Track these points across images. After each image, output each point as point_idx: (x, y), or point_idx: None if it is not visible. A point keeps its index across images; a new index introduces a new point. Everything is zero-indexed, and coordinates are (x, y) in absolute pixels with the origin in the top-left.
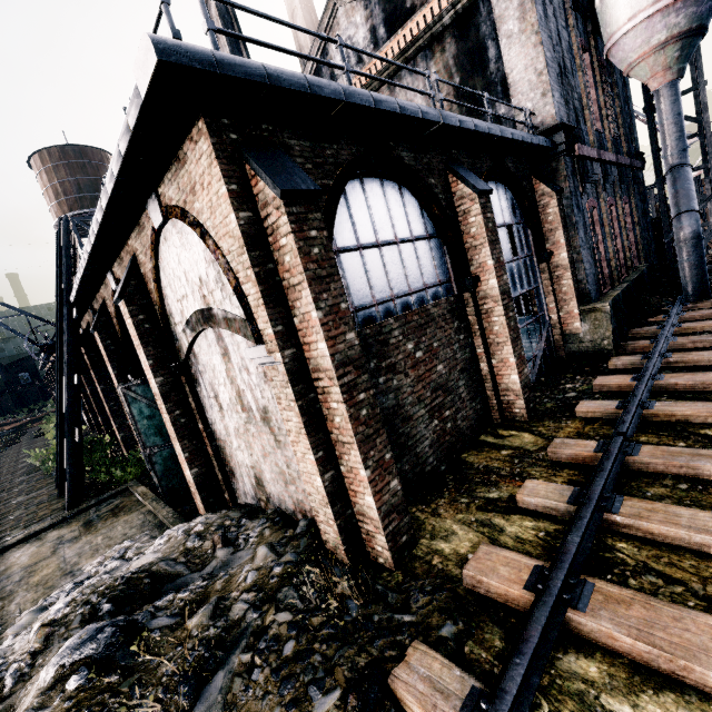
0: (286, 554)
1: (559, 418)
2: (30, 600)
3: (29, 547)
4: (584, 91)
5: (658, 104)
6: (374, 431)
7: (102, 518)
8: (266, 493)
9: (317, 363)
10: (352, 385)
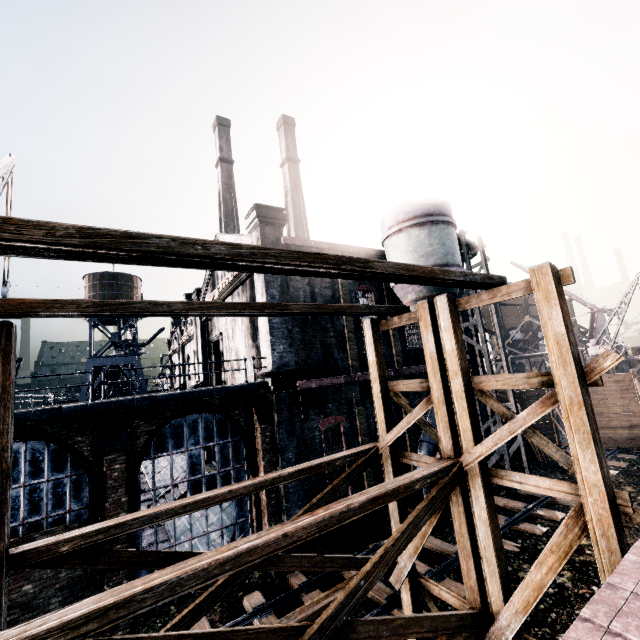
0: None
1: None
2: None
3: None
4: (346, 328)
5: None
6: None
7: None
8: None
9: None
10: None
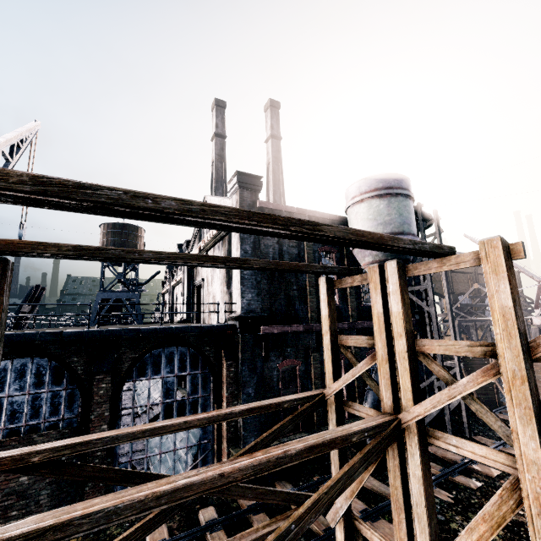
0: None
1: None
2: None
3: None
4: (308, 283)
5: None
6: None
7: None
8: None
9: None
10: None
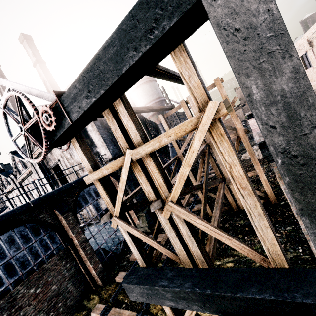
0: None
1: (111, 283)
2: None
3: None
4: None
5: (160, 128)
6: None
7: None
8: None
9: None
10: None
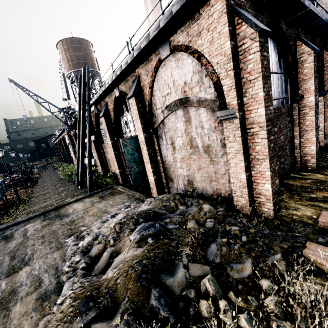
0: (219, 208)
1: None
2: (93, 219)
3: (79, 203)
4: None
5: None
6: (273, 155)
7: (107, 196)
8: (193, 187)
9: (253, 119)
10: (269, 131)
